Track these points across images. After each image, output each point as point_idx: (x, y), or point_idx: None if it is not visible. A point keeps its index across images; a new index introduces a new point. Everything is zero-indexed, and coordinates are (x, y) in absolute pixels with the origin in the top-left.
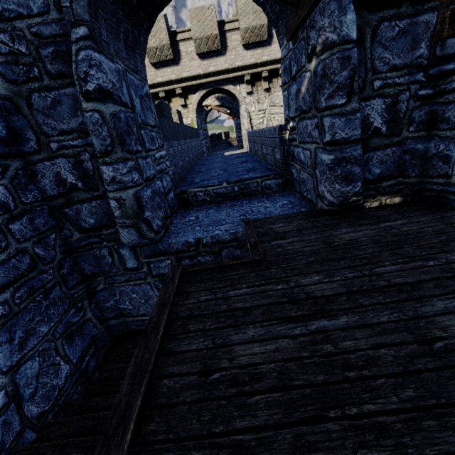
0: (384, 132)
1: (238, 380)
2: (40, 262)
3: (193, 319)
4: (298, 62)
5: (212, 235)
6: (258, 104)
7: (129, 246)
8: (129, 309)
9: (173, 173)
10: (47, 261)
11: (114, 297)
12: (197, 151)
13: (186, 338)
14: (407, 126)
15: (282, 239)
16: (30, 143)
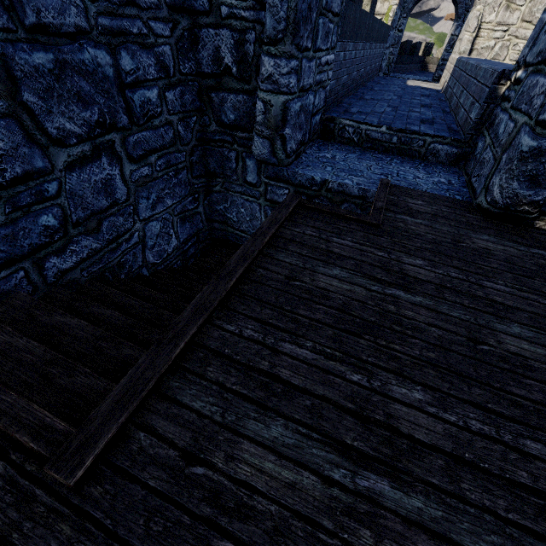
0: None
1: (312, 293)
2: (179, 141)
3: (294, 243)
4: None
5: (341, 183)
6: (505, 10)
7: (257, 159)
8: (234, 221)
9: (331, 89)
10: (184, 142)
11: (225, 203)
12: (373, 65)
13: (284, 253)
14: None
15: (411, 217)
16: None
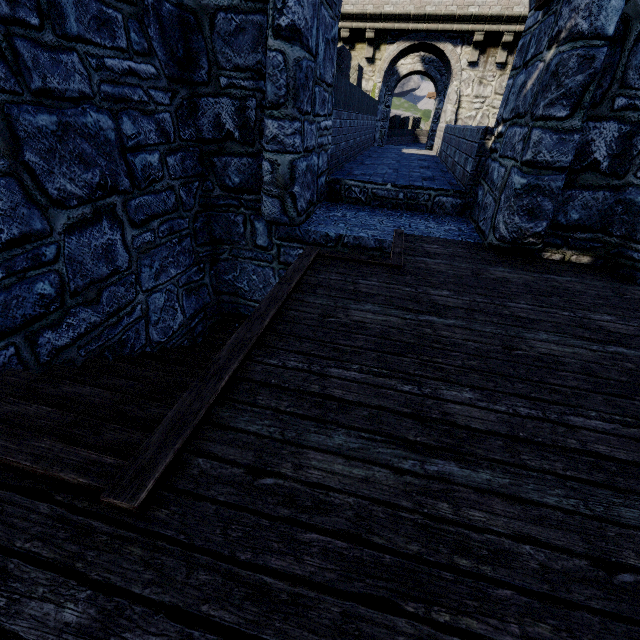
0: (604, 169)
1: (348, 326)
2: (182, 207)
3: (321, 287)
4: (538, 44)
5: (356, 236)
6: (479, 85)
7: (266, 220)
8: (245, 290)
9: (332, 153)
10: (187, 208)
11: (234, 272)
12: (367, 136)
13: (313, 296)
14: (636, 169)
15: (430, 258)
16: (201, 72)
